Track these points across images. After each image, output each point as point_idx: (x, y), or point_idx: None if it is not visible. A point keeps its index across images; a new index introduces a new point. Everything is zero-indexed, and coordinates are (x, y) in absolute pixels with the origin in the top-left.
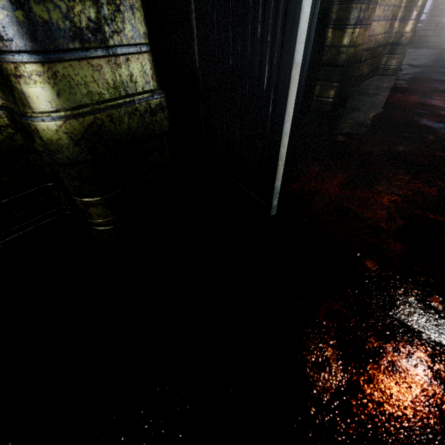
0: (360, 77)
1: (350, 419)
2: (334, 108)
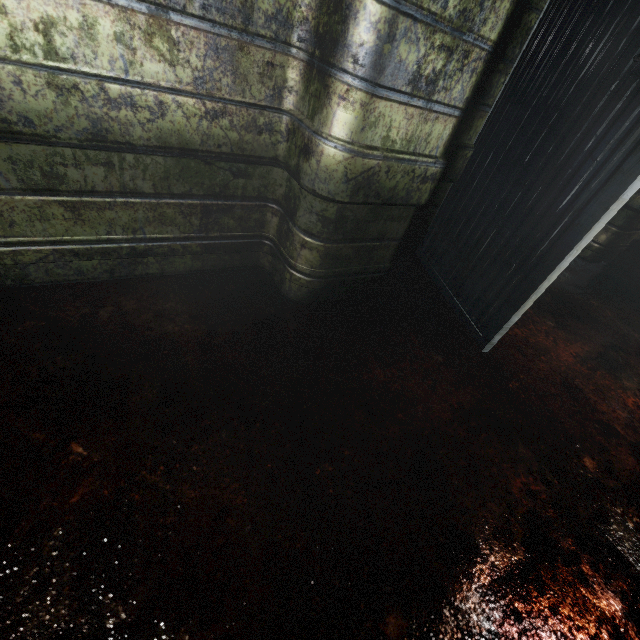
0: None
1: (522, 602)
2: (596, 257)
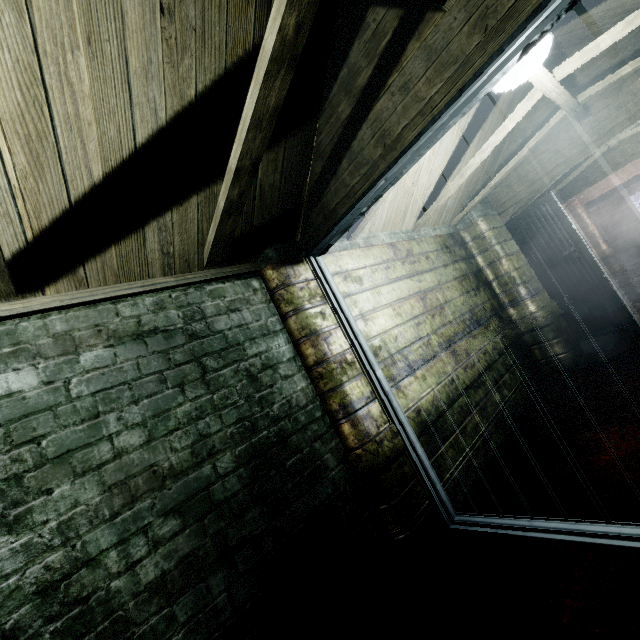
0: None
1: None
2: None
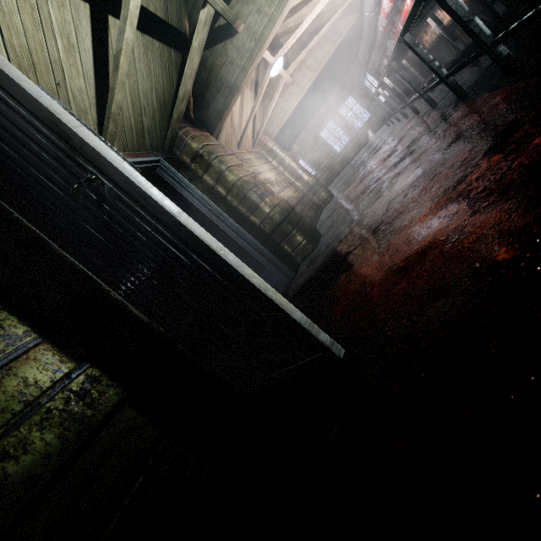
0: (313, 218)
1: None
2: (314, 242)
